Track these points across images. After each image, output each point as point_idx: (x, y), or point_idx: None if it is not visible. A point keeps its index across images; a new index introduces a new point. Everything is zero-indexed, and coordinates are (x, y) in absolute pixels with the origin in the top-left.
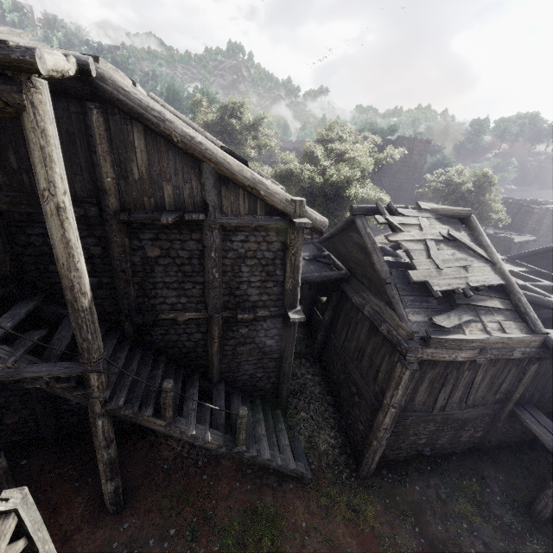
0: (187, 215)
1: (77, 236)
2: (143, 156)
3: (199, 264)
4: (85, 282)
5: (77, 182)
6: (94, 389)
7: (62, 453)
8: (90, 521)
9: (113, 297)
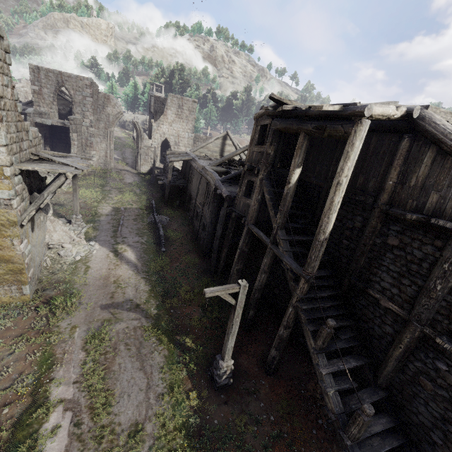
0: (434, 219)
1: (339, 201)
2: (425, 170)
3: (426, 269)
4: (329, 227)
5: (371, 182)
6: (299, 288)
7: (277, 325)
8: (258, 360)
9: (350, 259)
